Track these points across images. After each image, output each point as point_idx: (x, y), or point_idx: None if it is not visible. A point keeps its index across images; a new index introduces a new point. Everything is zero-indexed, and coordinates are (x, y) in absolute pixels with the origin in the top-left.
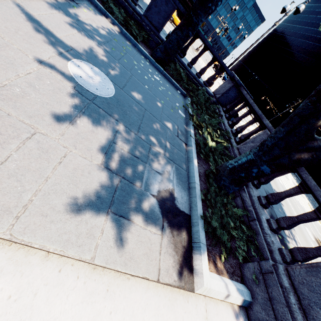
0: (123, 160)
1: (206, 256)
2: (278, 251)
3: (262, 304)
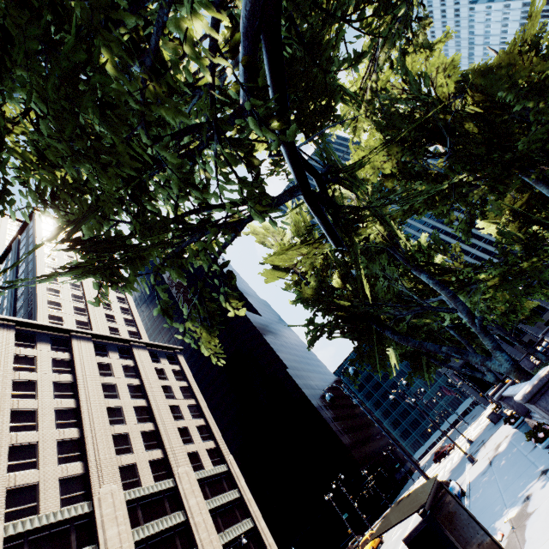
0: None
1: None
2: None
3: None
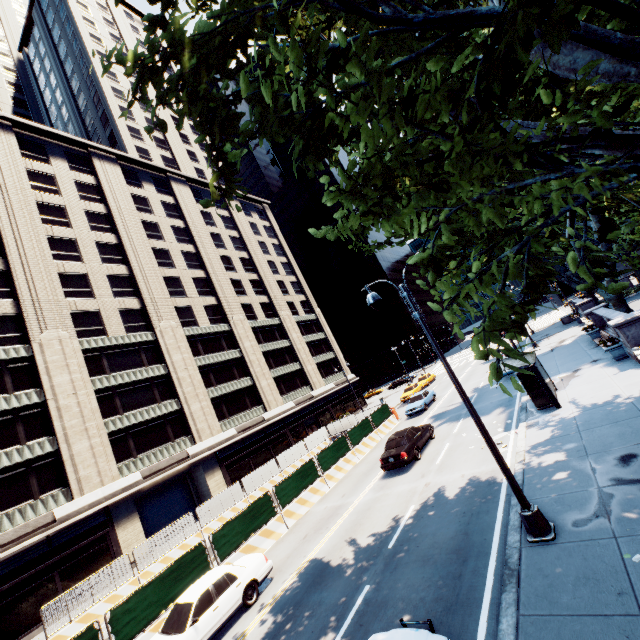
0: None
1: None
2: None
3: None
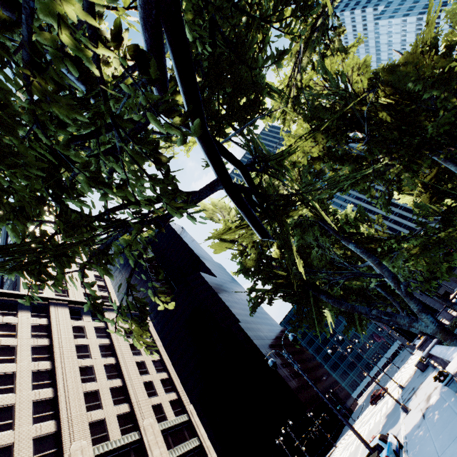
0: None
1: None
2: None
3: None
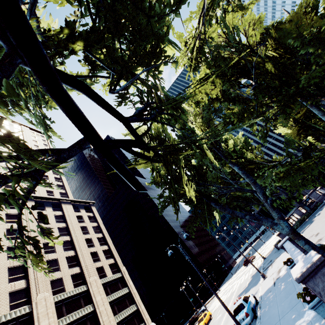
0: (323, 206)
1: (324, 202)
2: (315, 202)
3: (322, 200)
